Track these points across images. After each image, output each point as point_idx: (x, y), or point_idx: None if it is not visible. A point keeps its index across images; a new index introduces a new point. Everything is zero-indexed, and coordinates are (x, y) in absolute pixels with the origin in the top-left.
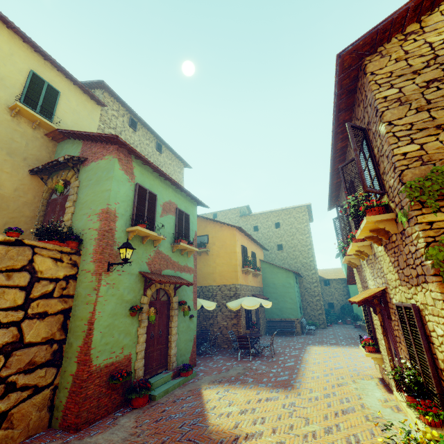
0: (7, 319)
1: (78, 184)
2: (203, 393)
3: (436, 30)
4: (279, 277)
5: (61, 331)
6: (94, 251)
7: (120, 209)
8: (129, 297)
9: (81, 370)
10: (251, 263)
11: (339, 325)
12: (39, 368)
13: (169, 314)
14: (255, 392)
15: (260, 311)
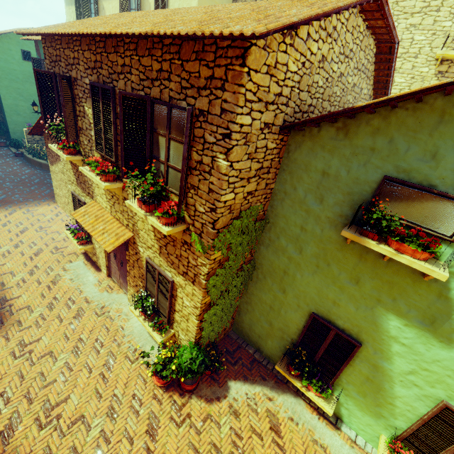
0: None
1: None
2: None
3: (297, 51)
4: None
5: None
6: None
7: None
8: None
9: None
10: None
11: None
12: None
13: None
14: None
15: None
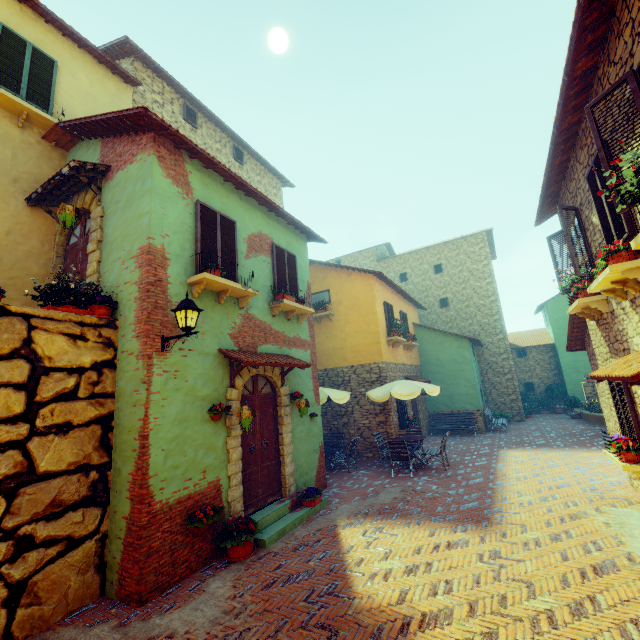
0: (0, 438)
1: (102, 211)
2: (341, 535)
3: None
4: (446, 348)
5: (100, 451)
6: (135, 319)
7: (172, 247)
8: (205, 391)
9: (137, 511)
10: (401, 330)
11: (544, 416)
12: (71, 509)
13: (277, 414)
14: (427, 532)
15: (419, 400)
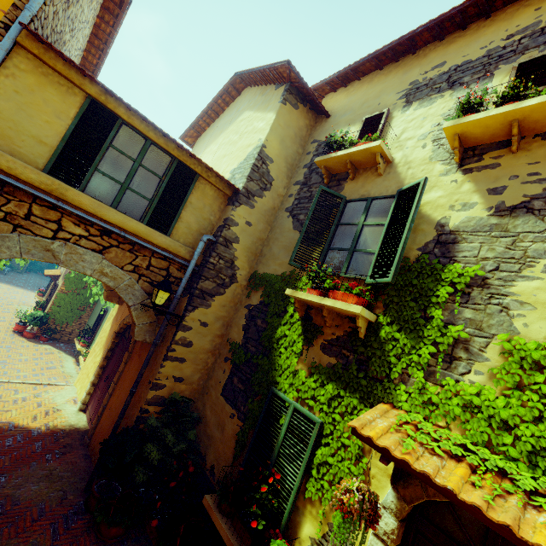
0: None
1: None
2: None
3: None
4: None
5: None
6: None
7: None
8: None
9: None
10: None
11: (38, 275)
12: None
13: None
14: None
15: None
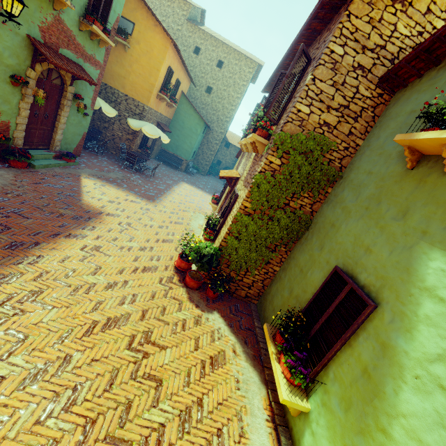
0: None
1: None
2: (82, 180)
3: (411, 19)
4: (191, 119)
5: None
6: None
7: None
8: (10, 61)
9: None
10: (170, 93)
11: (215, 178)
12: None
13: (60, 101)
14: (125, 194)
15: (159, 139)
